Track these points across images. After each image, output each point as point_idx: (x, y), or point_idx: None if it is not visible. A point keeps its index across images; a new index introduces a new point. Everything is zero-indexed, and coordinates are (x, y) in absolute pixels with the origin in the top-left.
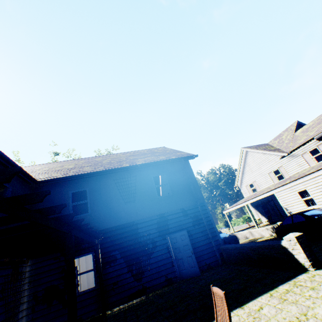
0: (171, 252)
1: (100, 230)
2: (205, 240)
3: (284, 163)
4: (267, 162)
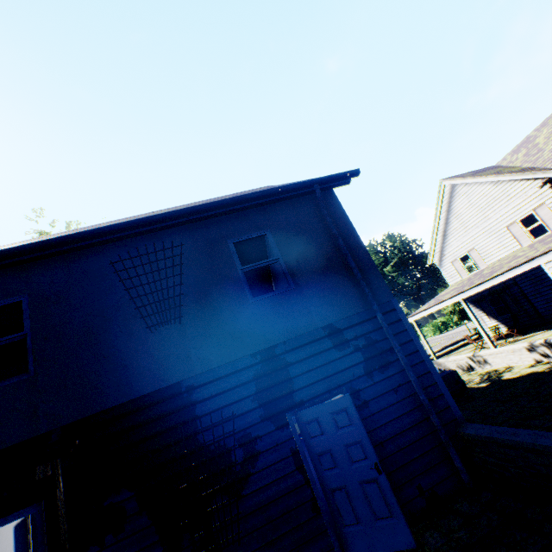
0: (307, 469)
1: (68, 424)
2: (409, 415)
3: (550, 196)
4: (504, 201)
